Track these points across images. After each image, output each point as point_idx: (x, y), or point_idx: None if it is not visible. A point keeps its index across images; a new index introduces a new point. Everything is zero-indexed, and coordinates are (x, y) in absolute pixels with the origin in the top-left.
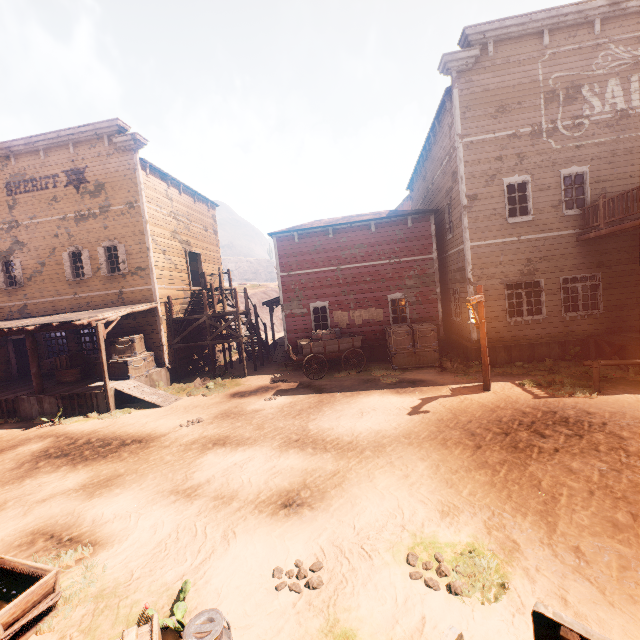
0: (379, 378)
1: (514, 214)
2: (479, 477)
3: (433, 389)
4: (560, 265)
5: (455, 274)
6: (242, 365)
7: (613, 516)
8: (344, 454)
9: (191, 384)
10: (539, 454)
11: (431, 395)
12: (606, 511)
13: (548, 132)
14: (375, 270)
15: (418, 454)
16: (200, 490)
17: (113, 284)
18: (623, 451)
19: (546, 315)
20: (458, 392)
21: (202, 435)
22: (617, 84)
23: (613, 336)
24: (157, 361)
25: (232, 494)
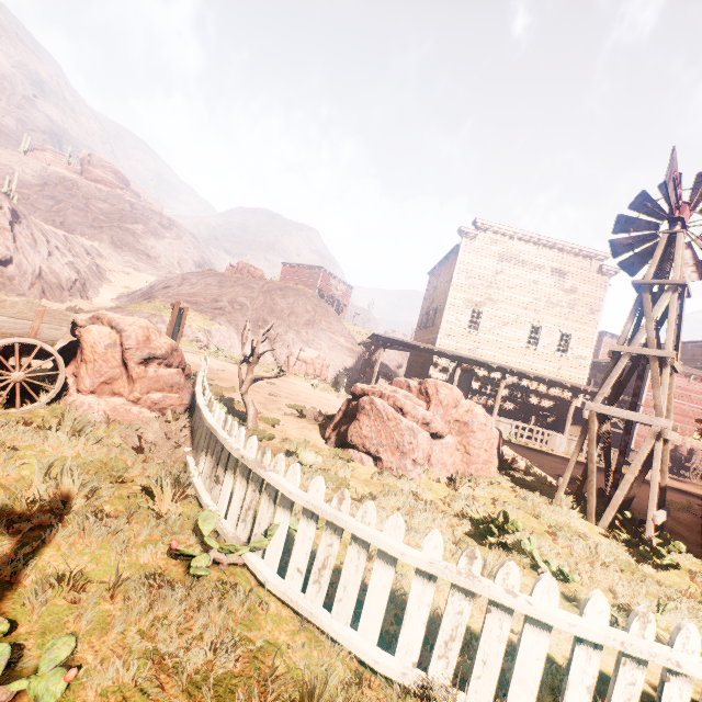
0: None
1: None
2: None
3: None
4: None
5: None
6: None
7: None
8: None
9: None
10: None
11: None
12: None
13: None
14: None
15: None
16: None
17: (555, 360)
18: None
19: None
20: None
21: None
22: None
23: None
24: None
25: None
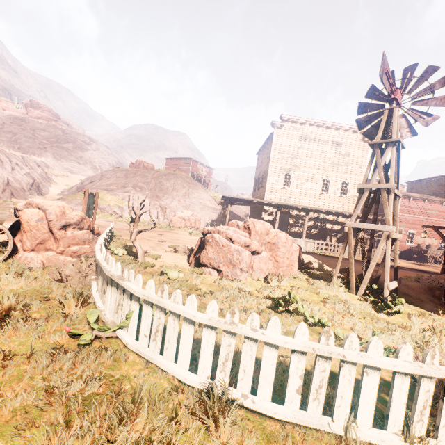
0: None
1: None
2: None
3: None
4: None
5: None
6: None
7: None
8: None
9: None
10: None
11: None
12: None
13: None
14: (438, 223)
15: None
16: None
17: (340, 199)
18: None
19: None
20: None
21: None
22: None
23: None
24: None
25: None
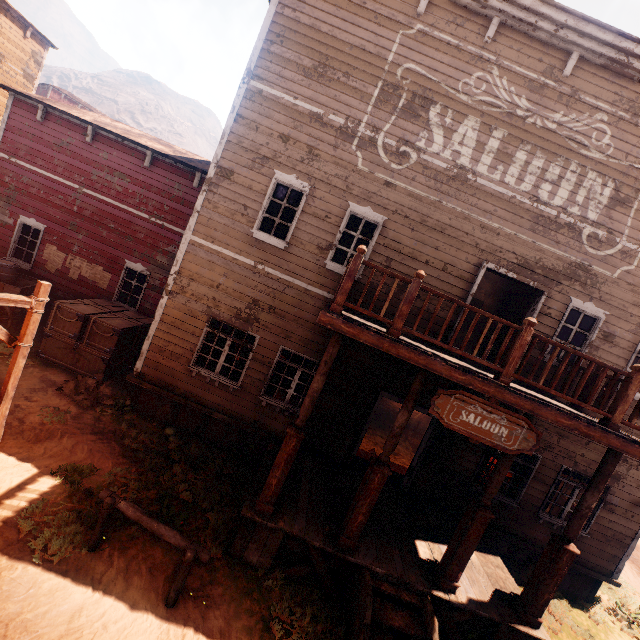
0: None
1: (279, 232)
2: None
3: None
4: (289, 330)
5: None
6: None
7: None
8: None
9: None
10: None
11: None
12: None
13: (363, 140)
14: (126, 219)
15: None
16: None
17: None
18: None
19: (242, 386)
20: None
21: None
22: (475, 128)
23: None
24: None
25: None
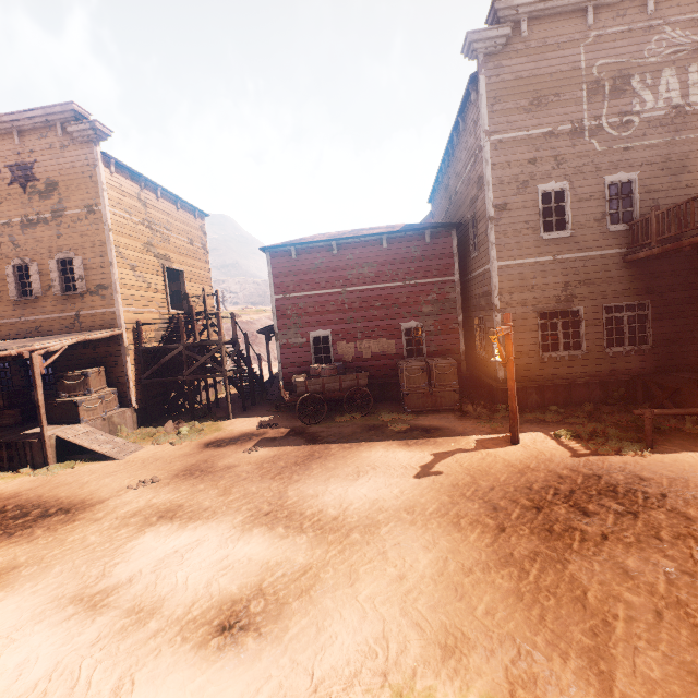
0: (387, 424)
1: (550, 229)
2: (501, 582)
3: (450, 440)
4: (603, 291)
5: (480, 300)
6: (231, 404)
7: (695, 662)
8: (324, 537)
9: (162, 428)
10: (582, 543)
11: (447, 448)
12: (684, 651)
13: (591, 131)
14: (387, 293)
15: (421, 540)
16: (113, 597)
17: (68, 305)
18: (694, 540)
19: (586, 350)
20: (480, 445)
21: (150, 502)
22: (673, 75)
23: (664, 376)
24: (122, 400)
25: (155, 605)
